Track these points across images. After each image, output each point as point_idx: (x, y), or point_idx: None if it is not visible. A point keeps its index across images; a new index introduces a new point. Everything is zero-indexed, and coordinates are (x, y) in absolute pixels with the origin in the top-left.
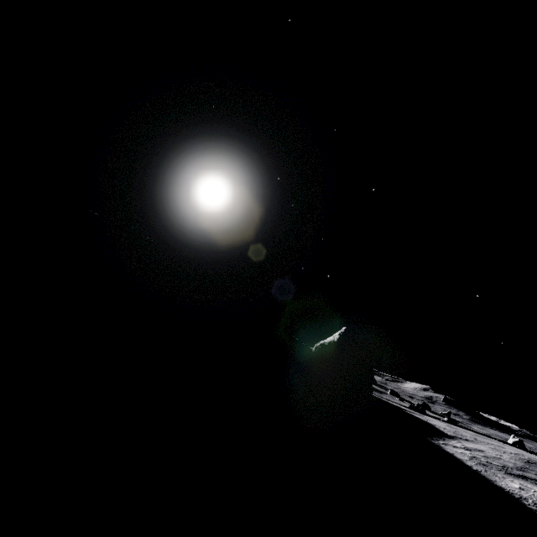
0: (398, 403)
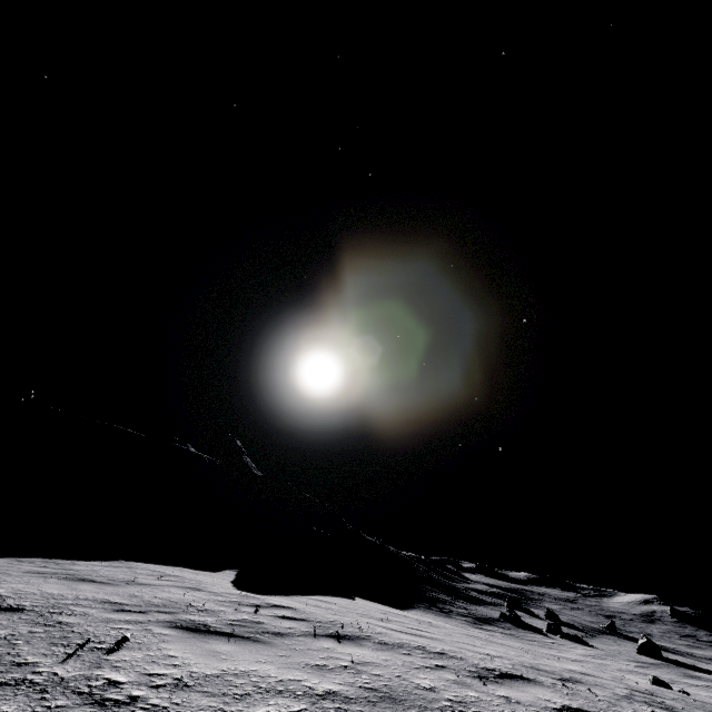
0: (488, 613)
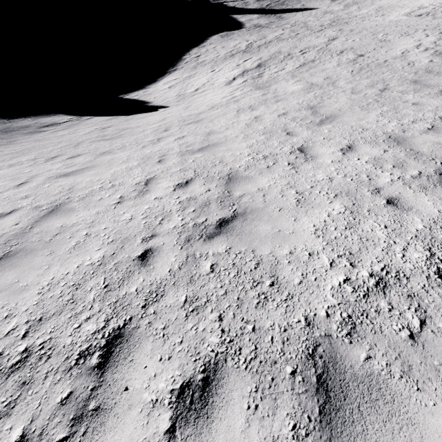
0: None
